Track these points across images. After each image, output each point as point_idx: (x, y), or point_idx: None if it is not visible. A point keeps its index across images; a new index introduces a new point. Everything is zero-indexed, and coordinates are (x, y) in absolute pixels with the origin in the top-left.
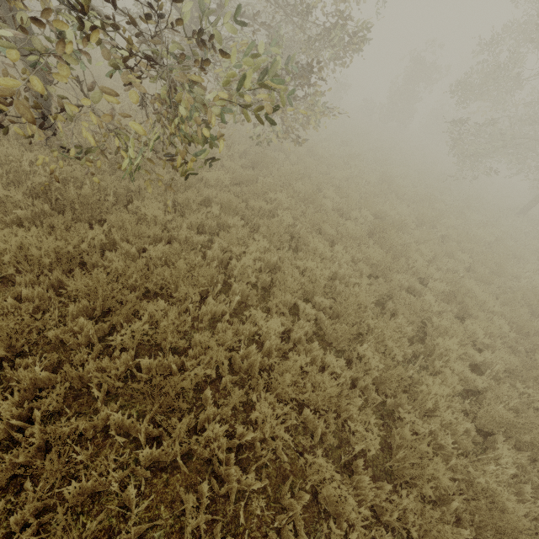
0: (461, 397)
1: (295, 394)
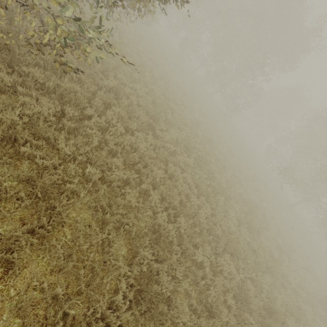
0: None
1: None
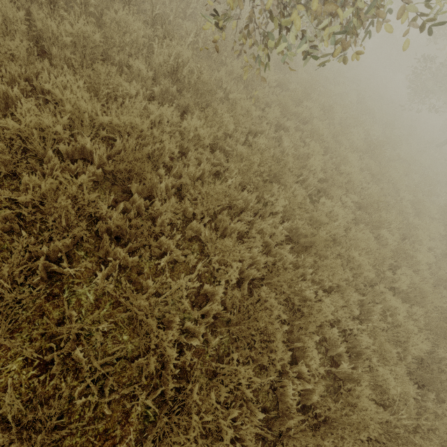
0: None
1: None
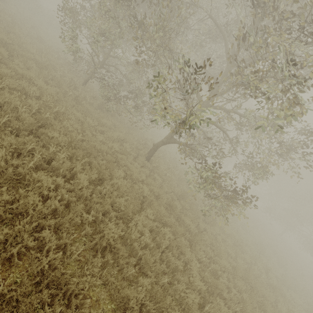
0: None
1: None
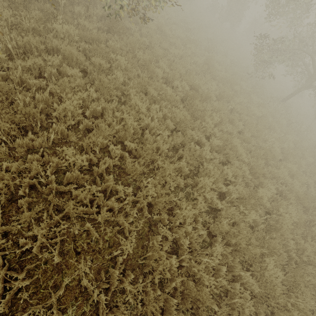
0: (207, 213)
1: (86, 211)
